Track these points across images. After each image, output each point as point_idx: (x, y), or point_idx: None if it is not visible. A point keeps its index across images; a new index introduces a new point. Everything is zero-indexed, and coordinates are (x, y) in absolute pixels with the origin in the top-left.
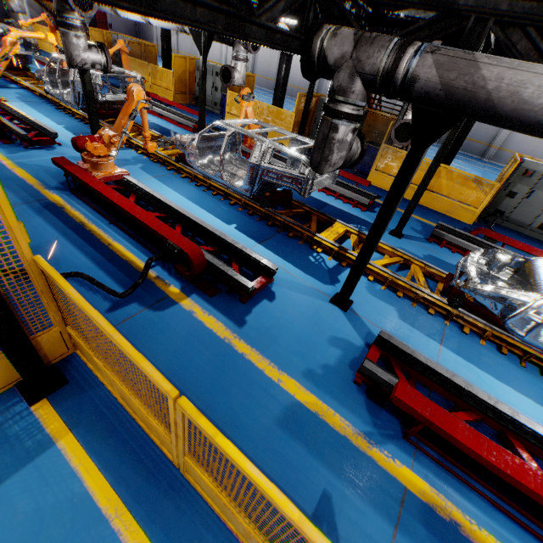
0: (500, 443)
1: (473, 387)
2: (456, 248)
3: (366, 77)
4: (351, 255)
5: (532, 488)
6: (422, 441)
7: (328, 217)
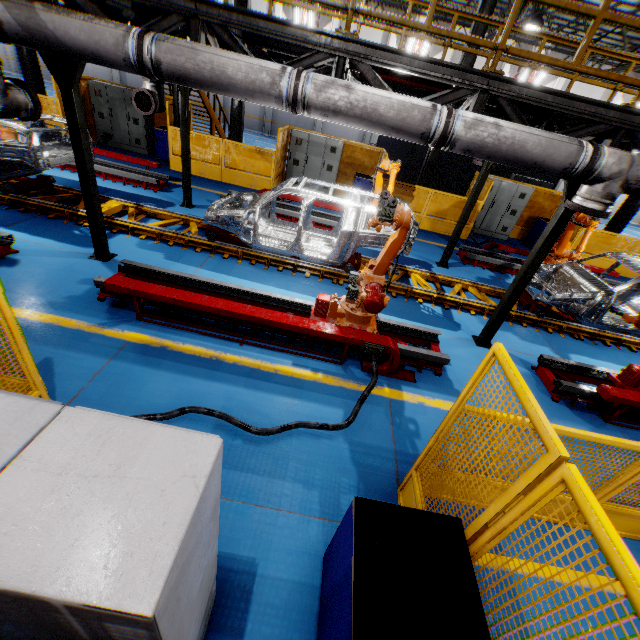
0: None
1: (197, 276)
2: None
3: None
4: (120, 222)
5: (197, 302)
6: (154, 317)
7: (102, 197)
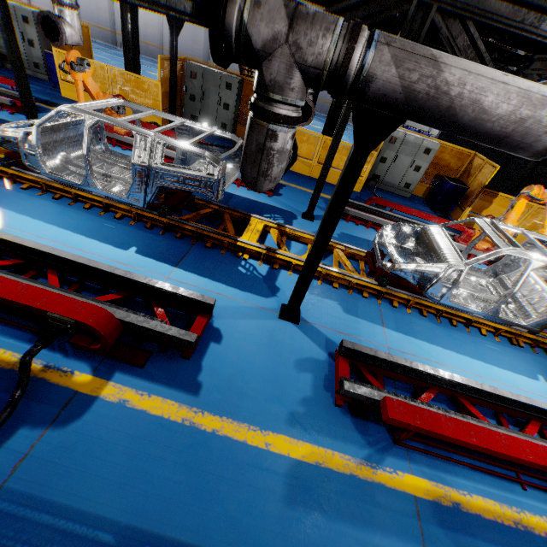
0: (453, 405)
1: (428, 366)
2: (359, 220)
3: (309, 70)
4: (281, 256)
5: (504, 451)
6: (409, 438)
7: (242, 213)
